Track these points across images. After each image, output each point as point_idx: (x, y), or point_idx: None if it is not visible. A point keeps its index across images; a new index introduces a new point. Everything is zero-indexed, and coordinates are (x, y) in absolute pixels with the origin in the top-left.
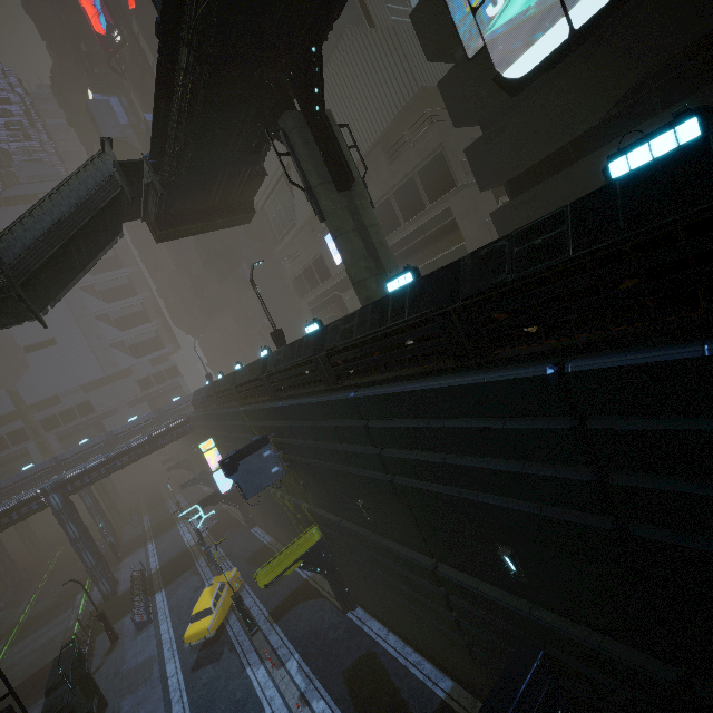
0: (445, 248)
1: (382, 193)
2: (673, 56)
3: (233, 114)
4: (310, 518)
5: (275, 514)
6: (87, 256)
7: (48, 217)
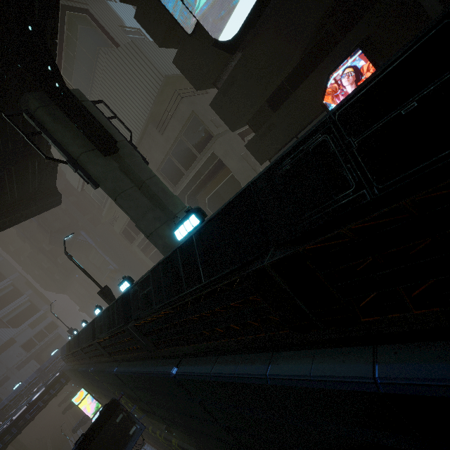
0: (220, 181)
1: (163, 155)
2: None
3: None
4: None
5: (154, 441)
6: None
7: None
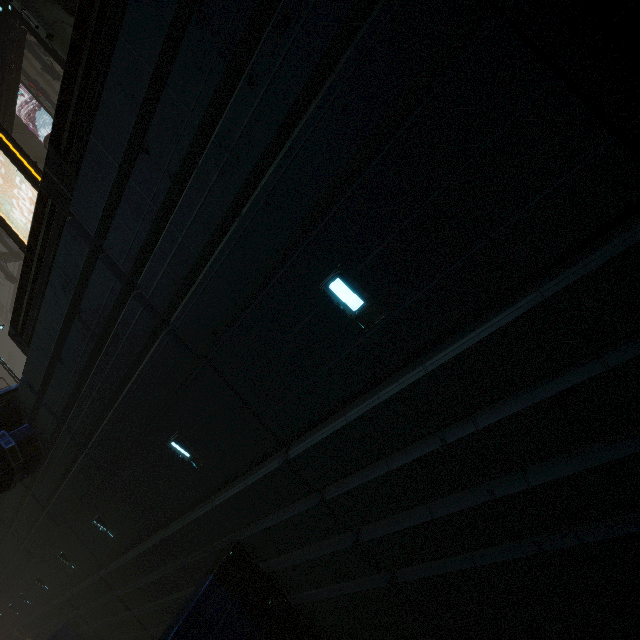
0: None
1: None
2: None
3: None
4: (25, 633)
5: None
6: None
7: None
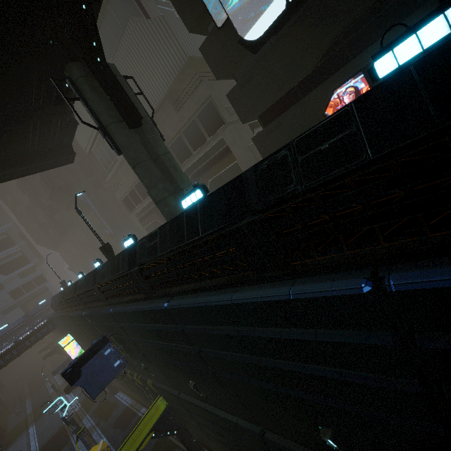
0: (224, 166)
1: (175, 132)
2: (354, 21)
3: (25, 70)
4: (155, 391)
5: (130, 385)
6: None
7: None
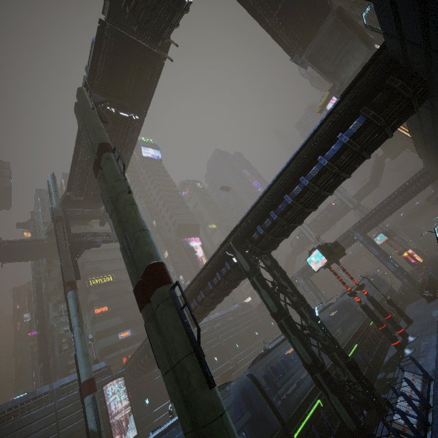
0: None
1: None
2: None
3: (394, 141)
4: None
5: None
6: (381, 172)
7: (373, 171)
